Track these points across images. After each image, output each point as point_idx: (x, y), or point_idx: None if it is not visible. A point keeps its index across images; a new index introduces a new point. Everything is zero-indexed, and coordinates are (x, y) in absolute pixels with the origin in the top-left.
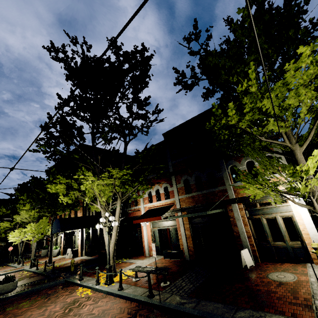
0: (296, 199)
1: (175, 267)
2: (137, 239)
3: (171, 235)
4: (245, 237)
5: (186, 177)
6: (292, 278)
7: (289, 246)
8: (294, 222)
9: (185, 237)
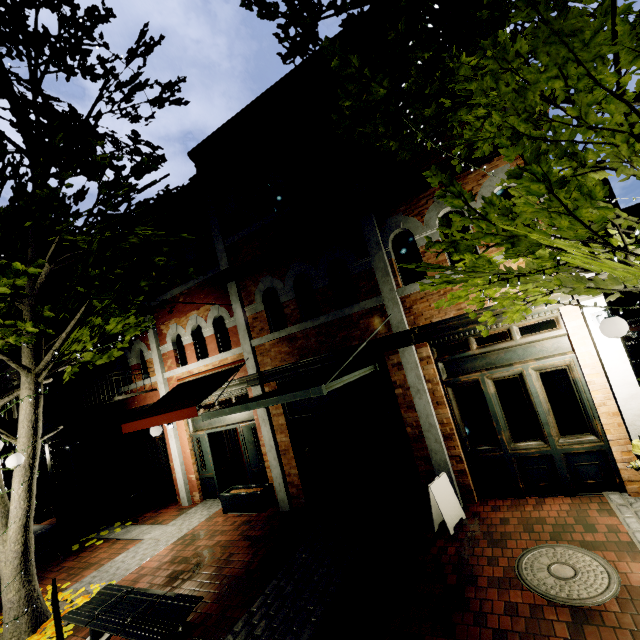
0: (590, 315)
1: (243, 550)
2: (159, 464)
3: (243, 445)
4: (439, 440)
5: (268, 281)
6: (606, 582)
7: (559, 452)
8: (576, 382)
9: (276, 451)
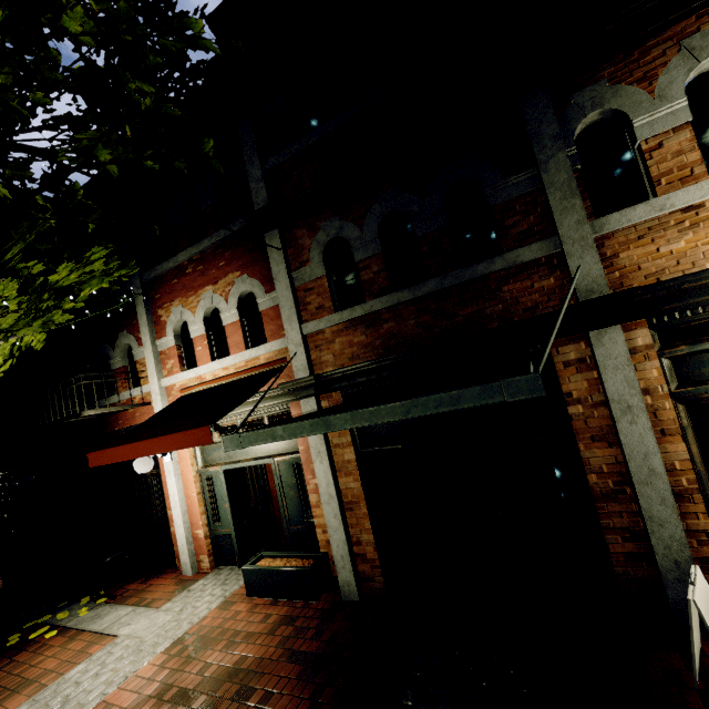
0: None
1: (289, 686)
2: (151, 511)
3: (279, 491)
4: (670, 500)
5: (334, 227)
6: None
7: None
8: None
9: (338, 504)
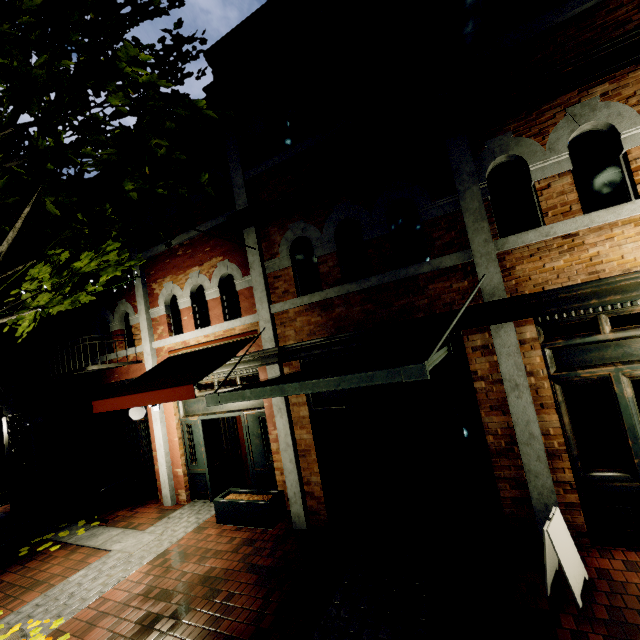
0: None
1: (247, 589)
2: (139, 451)
3: (246, 439)
4: (543, 458)
5: (300, 228)
6: None
7: None
8: None
9: (293, 451)
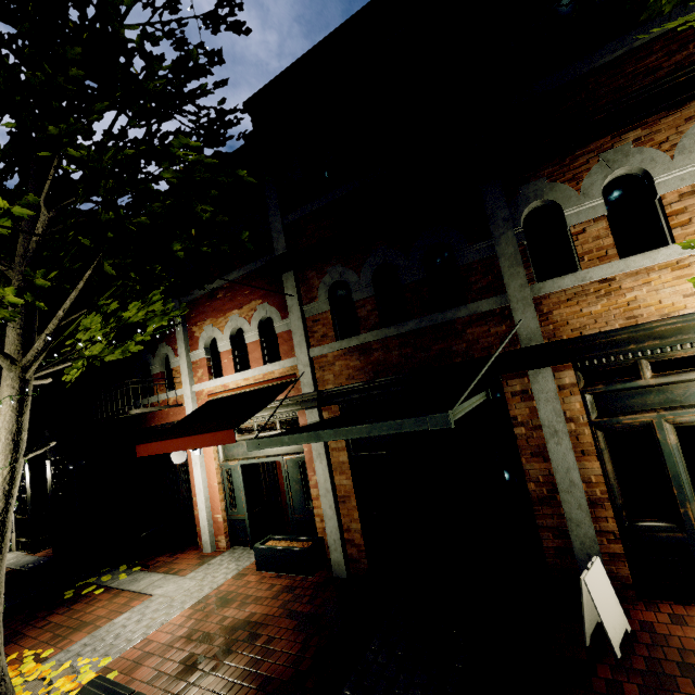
0: None
1: (287, 634)
2: (179, 496)
3: (286, 484)
4: (585, 506)
5: (337, 272)
6: None
7: None
8: None
9: (333, 497)
